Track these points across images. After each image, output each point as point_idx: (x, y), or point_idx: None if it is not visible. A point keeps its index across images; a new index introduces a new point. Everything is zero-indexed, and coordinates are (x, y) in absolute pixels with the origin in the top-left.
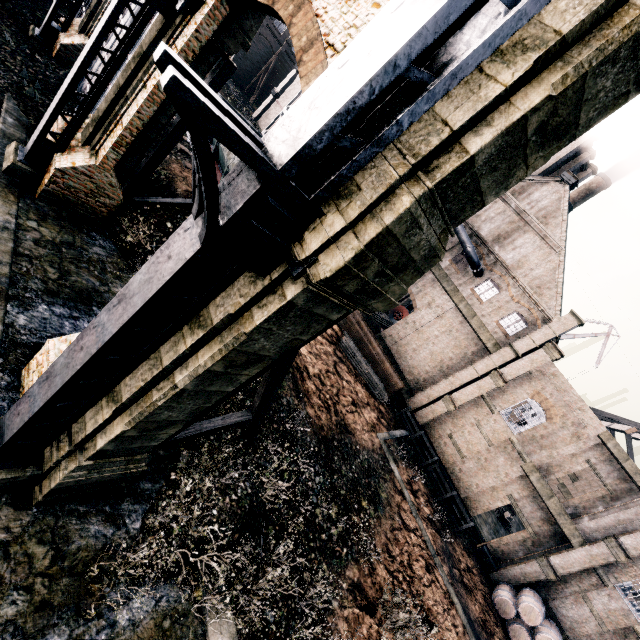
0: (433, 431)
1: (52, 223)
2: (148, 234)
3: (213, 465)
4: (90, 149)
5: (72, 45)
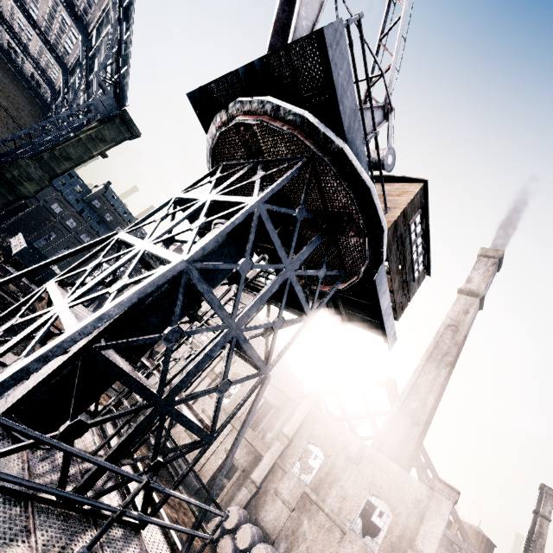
0: (175, 435)
1: None
2: None
3: None
4: None
5: None
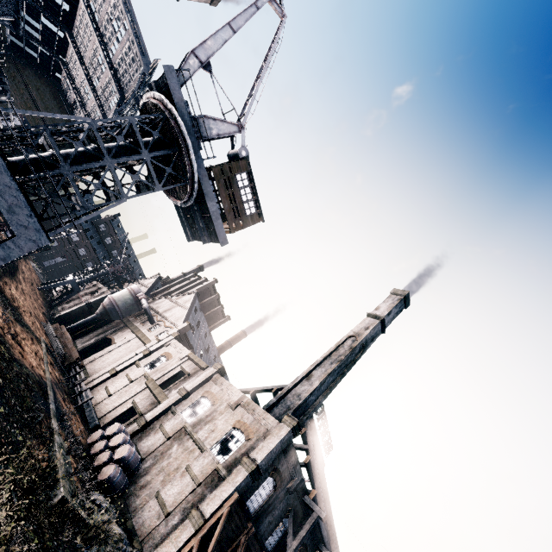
0: (95, 392)
1: None
2: None
3: None
4: None
5: None
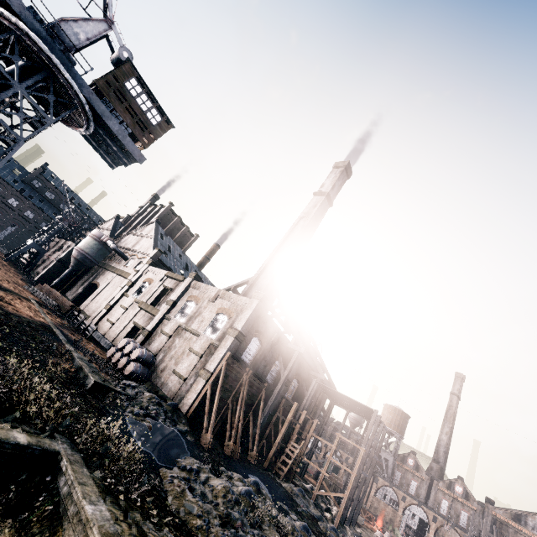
0: (100, 326)
1: None
2: None
3: None
4: None
5: None
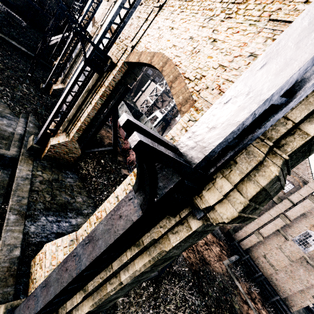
0: (253, 253)
1: (48, 170)
2: (92, 167)
3: (139, 311)
4: (66, 133)
5: (58, 89)
